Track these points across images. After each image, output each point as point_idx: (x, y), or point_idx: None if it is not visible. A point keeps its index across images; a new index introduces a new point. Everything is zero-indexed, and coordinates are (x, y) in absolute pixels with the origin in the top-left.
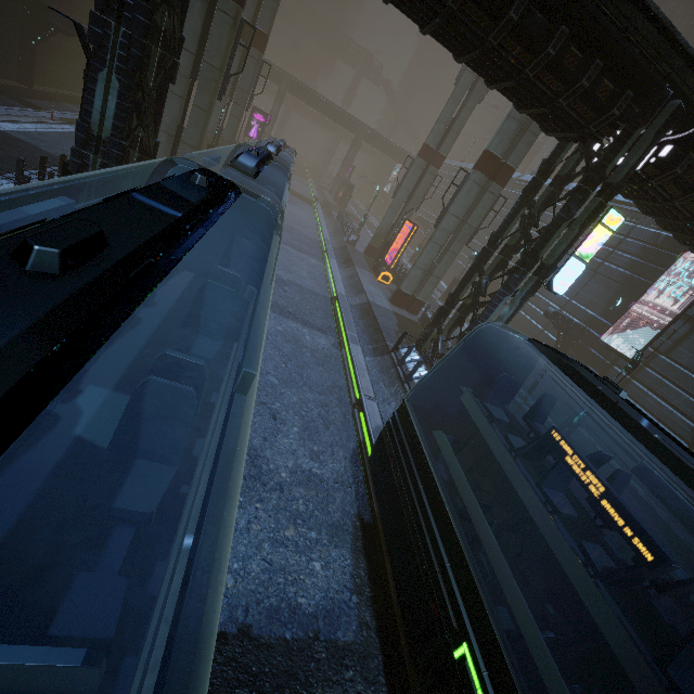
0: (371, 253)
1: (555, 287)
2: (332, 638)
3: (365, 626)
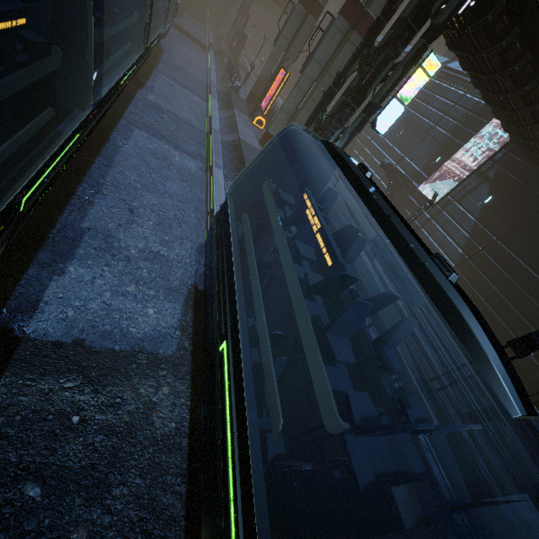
0: (252, 100)
1: (378, 127)
2: (154, 353)
3: (183, 349)
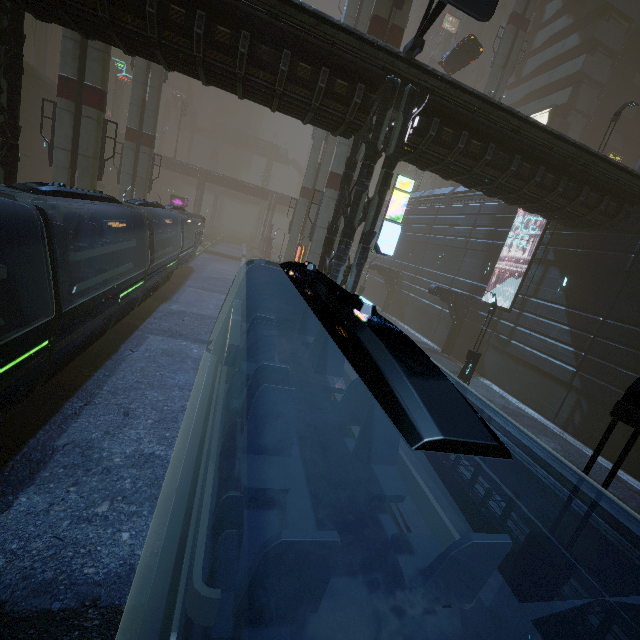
0: None
1: (383, 250)
2: (115, 603)
3: None
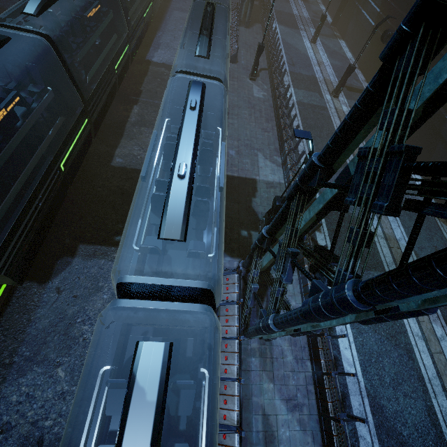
0: None
1: None
2: None
3: None
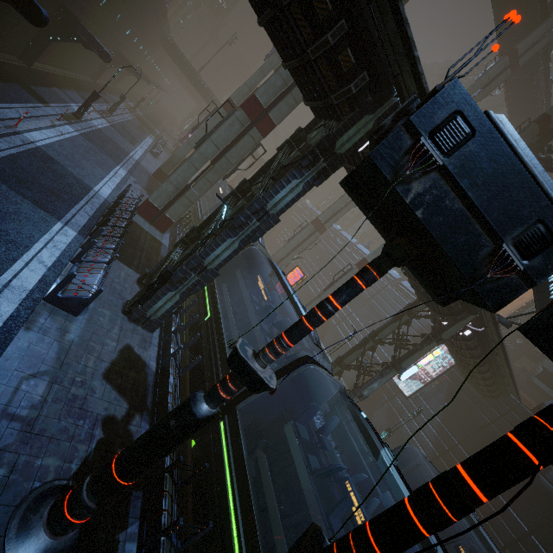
0: None
1: (402, 377)
2: None
3: None
